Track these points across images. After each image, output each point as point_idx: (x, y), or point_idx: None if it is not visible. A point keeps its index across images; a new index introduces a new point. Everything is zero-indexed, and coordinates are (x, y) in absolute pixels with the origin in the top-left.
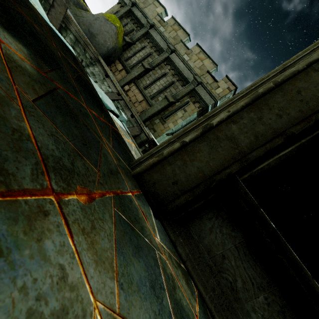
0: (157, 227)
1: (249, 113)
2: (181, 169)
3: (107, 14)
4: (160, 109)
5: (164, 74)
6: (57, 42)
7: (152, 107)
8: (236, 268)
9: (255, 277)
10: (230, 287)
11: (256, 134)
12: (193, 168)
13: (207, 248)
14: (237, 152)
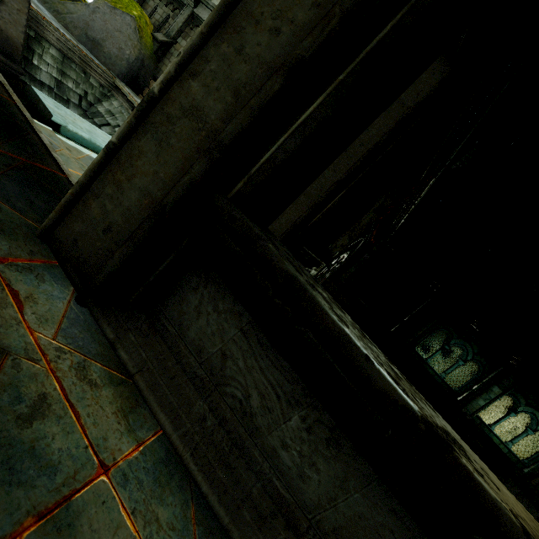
0: (75, 318)
1: (220, 45)
2: (115, 200)
3: None
4: None
5: None
6: None
7: None
8: (247, 373)
9: (282, 383)
10: (239, 410)
11: (235, 87)
12: (133, 193)
13: (195, 346)
14: (203, 136)
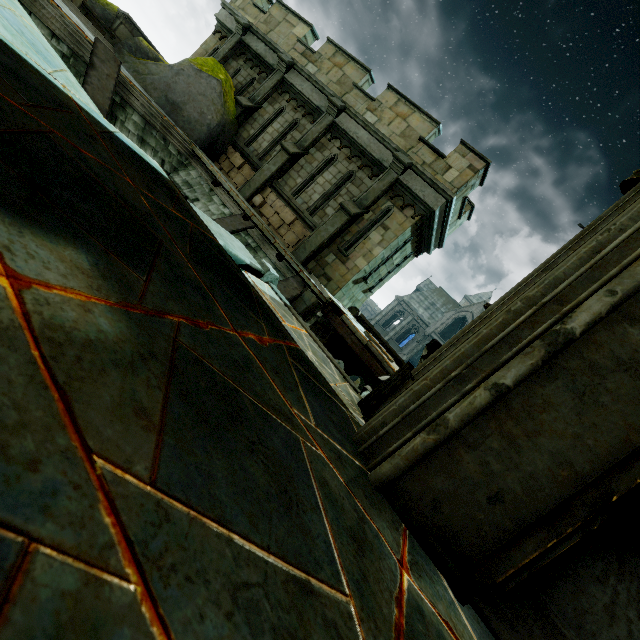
0: (479, 638)
1: None
2: (505, 459)
3: (198, 60)
4: (333, 233)
5: (329, 159)
6: (130, 168)
7: (316, 232)
8: None
9: None
10: None
11: None
12: (538, 456)
13: None
14: None
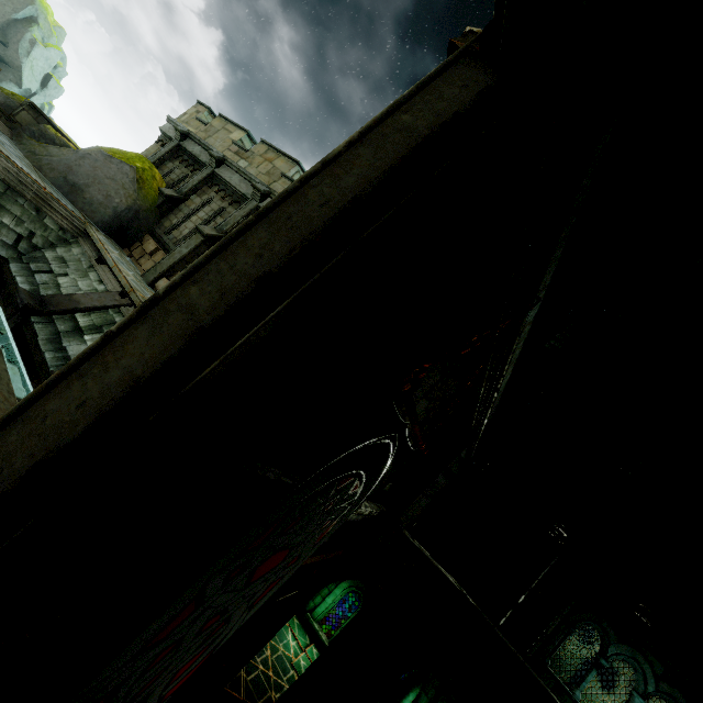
0: None
1: None
2: None
3: (114, 149)
4: None
5: None
6: None
7: None
8: None
9: None
10: None
11: None
12: None
13: None
14: None
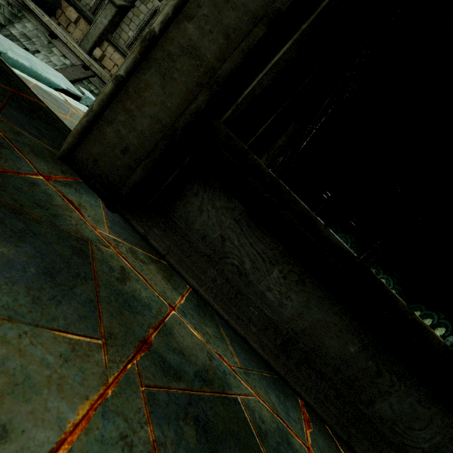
0: (112, 220)
1: None
2: (128, 126)
3: None
4: None
5: (153, 12)
6: None
7: None
8: (240, 248)
9: (266, 251)
10: (237, 272)
11: (226, 31)
12: (144, 120)
13: (200, 234)
14: (202, 72)
